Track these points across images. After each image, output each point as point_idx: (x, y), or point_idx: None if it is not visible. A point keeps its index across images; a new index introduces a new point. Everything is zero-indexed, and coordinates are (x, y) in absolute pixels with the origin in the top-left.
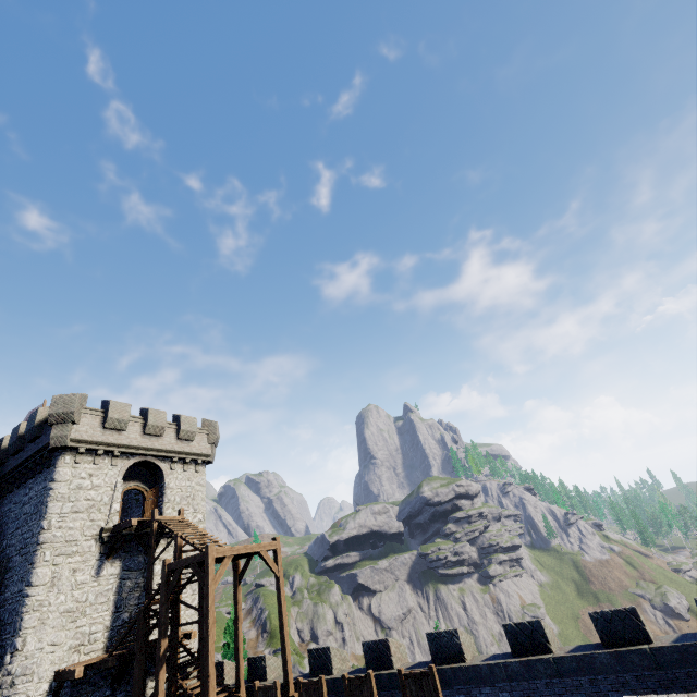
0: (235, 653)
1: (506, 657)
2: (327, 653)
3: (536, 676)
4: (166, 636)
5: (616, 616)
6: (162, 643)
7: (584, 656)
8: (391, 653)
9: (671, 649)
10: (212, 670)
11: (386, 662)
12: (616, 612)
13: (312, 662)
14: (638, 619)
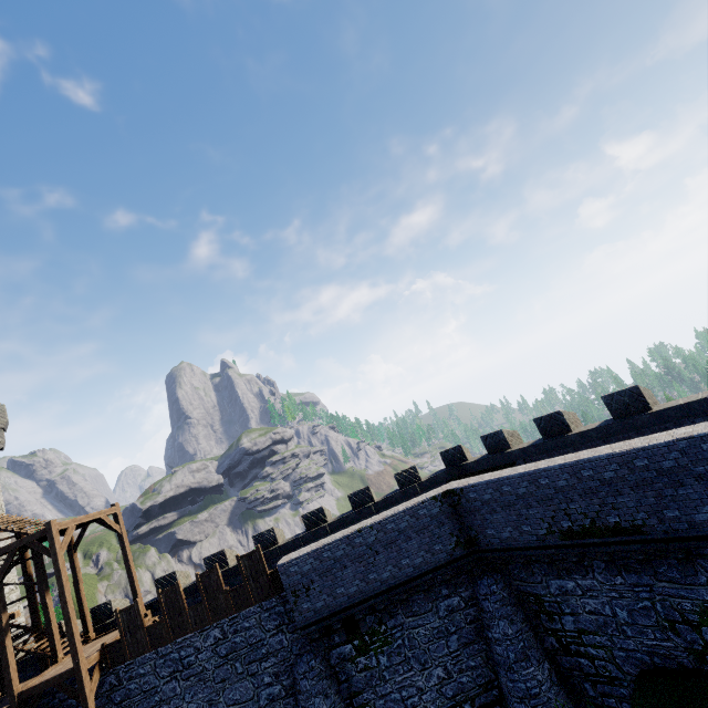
0: (79, 607)
1: (303, 533)
2: (173, 576)
3: (319, 537)
4: (5, 611)
5: (360, 493)
6: (3, 616)
7: (343, 518)
8: (227, 558)
9: (381, 501)
10: (73, 613)
11: (223, 564)
12: (360, 491)
13: (159, 587)
14: (370, 491)
